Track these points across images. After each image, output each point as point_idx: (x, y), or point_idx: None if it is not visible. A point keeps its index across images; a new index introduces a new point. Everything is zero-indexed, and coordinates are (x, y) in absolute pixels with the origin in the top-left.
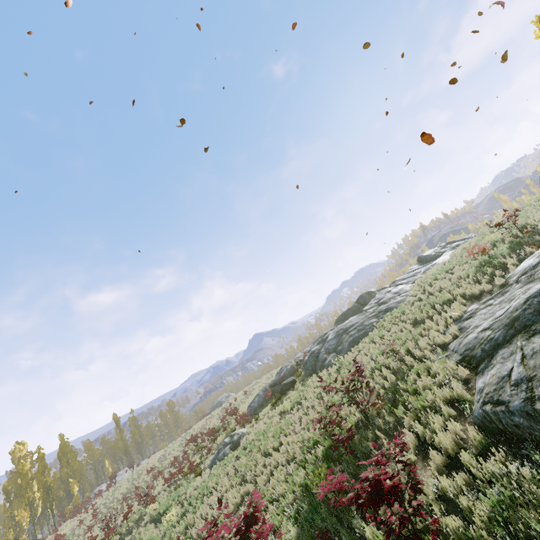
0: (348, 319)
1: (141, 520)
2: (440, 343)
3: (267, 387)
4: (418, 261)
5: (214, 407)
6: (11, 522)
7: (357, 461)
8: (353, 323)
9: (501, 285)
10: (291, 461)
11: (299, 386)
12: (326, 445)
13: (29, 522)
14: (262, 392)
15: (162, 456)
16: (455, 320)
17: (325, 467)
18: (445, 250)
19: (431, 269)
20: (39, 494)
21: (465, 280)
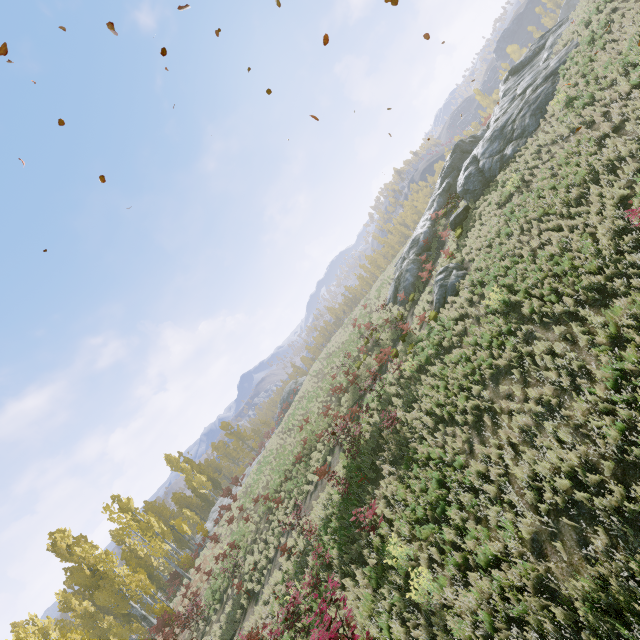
0: (457, 169)
1: (387, 401)
2: None
3: (415, 257)
4: (512, 75)
5: (287, 398)
6: (96, 632)
7: None
8: (507, 118)
9: None
10: None
11: (481, 201)
12: None
13: (138, 600)
14: (412, 264)
15: (288, 429)
16: None
17: None
18: (544, 40)
19: (569, 27)
20: (125, 573)
21: None
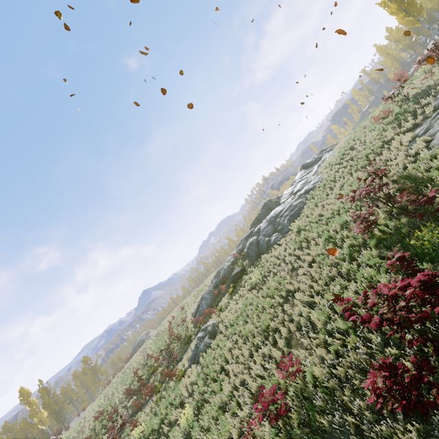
0: (261, 221)
1: None
2: (415, 152)
3: (212, 289)
4: (303, 168)
5: (136, 347)
6: None
7: (436, 222)
8: (281, 210)
9: (433, 111)
10: (329, 283)
11: (251, 269)
12: (371, 244)
13: None
14: (208, 294)
15: (102, 401)
16: (409, 142)
17: (428, 224)
18: (322, 154)
19: (327, 160)
20: None
21: (383, 134)
